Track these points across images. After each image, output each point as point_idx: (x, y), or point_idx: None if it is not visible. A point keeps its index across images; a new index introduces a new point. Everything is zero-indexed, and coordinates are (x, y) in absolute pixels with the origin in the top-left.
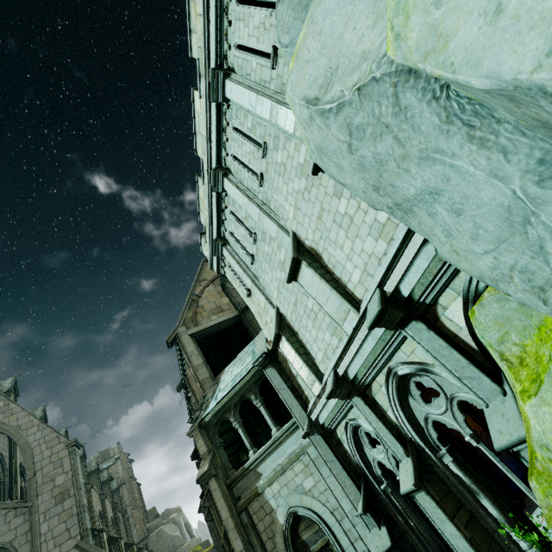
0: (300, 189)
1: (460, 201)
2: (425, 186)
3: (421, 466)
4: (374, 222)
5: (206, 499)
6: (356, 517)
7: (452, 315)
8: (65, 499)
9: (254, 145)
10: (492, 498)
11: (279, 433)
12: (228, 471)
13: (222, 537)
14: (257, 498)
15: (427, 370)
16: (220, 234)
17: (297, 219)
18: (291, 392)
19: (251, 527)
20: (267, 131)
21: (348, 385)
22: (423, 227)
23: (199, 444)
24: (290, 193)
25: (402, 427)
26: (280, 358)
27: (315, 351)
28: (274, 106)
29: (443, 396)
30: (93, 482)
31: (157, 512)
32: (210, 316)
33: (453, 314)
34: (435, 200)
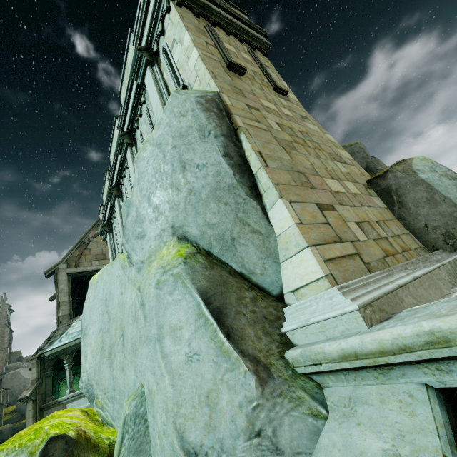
0: None
1: None
2: None
3: None
4: None
5: None
6: None
7: None
8: None
9: None
10: None
11: None
12: (48, 397)
13: None
14: None
15: None
16: (110, 221)
17: None
18: None
19: None
20: None
21: None
22: None
23: (33, 371)
24: None
25: None
26: None
27: None
28: None
29: None
30: None
31: (21, 355)
32: (92, 261)
33: None
34: None
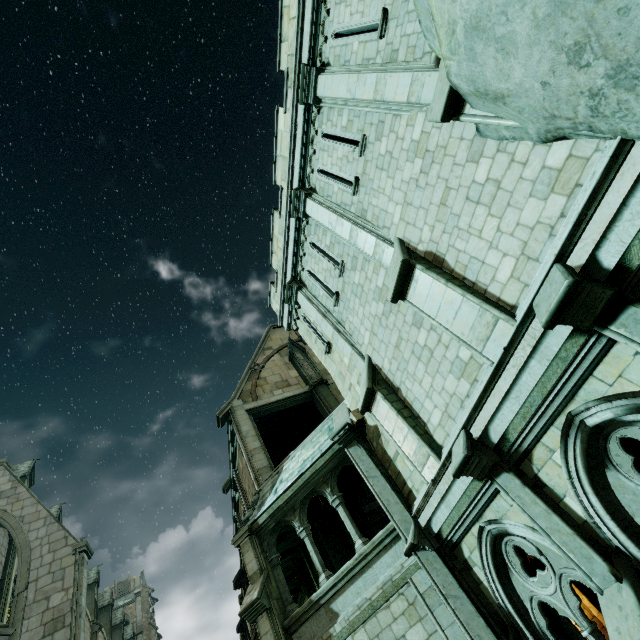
0: (413, 175)
1: None
2: None
3: None
4: (541, 172)
5: None
6: None
7: None
8: (57, 630)
9: (349, 145)
10: None
11: (366, 547)
12: (287, 605)
13: None
14: None
15: None
16: (295, 276)
17: (407, 219)
18: (387, 481)
19: None
20: (368, 120)
21: (491, 453)
22: None
23: (248, 558)
24: (396, 188)
25: (597, 526)
26: (369, 435)
27: (427, 411)
28: (381, 78)
29: None
30: (102, 623)
31: None
32: (273, 391)
33: None
34: None
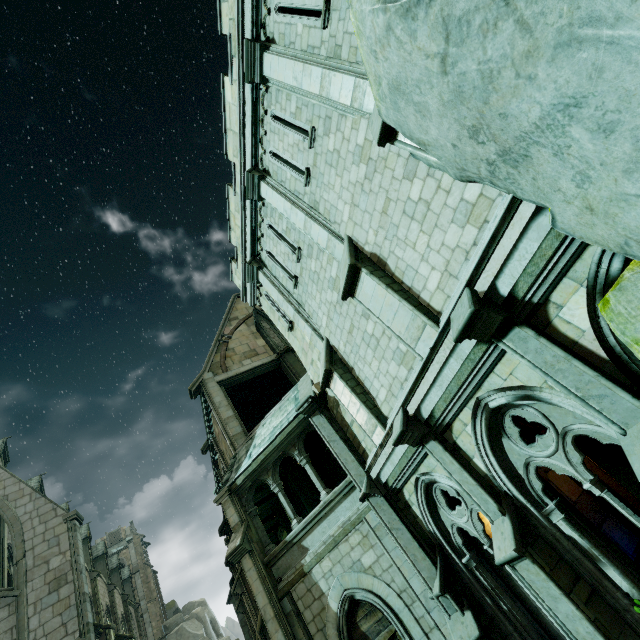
0: (358, 179)
1: (615, 107)
2: (558, 98)
3: (522, 526)
4: (460, 204)
5: (237, 585)
6: (431, 601)
7: (570, 315)
8: (61, 586)
9: (299, 134)
10: (620, 565)
11: (329, 496)
12: (266, 546)
13: (258, 632)
14: (303, 580)
15: (531, 397)
16: (255, 255)
17: (355, 219)
18: (345, 444)
19: (295, 616)
20: (316, 112)
21: (422, 426)
22: (540, 182)
23: (229, 513)
24: (345, 187)
25: (494, 477)
26: (330, 404)
27: (376, 389)
28: (326, 74)
29: (553, 431)
30: (100, 569)
31: (177, 606)
32: (242, 361)
33: (571, 313)
34: (573, 118)
